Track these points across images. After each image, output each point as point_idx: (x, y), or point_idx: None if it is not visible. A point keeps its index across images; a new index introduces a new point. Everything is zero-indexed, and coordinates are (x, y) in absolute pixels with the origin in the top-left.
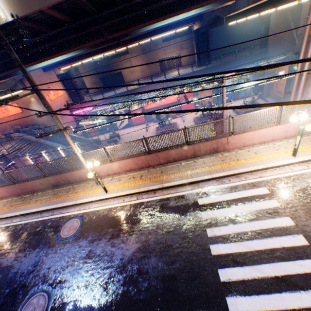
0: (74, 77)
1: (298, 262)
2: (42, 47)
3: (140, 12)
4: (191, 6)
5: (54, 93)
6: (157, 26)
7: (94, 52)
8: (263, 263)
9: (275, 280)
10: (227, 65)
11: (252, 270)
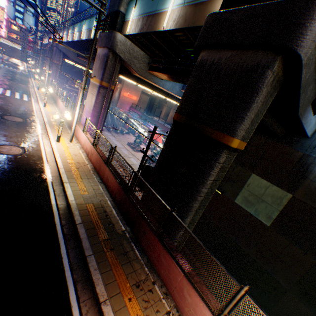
0: (157, 102)
1: None
2: None
3: None
4: None
5: (130, 95)
6: None
7: None
8: None
9: None
10: None
11: None
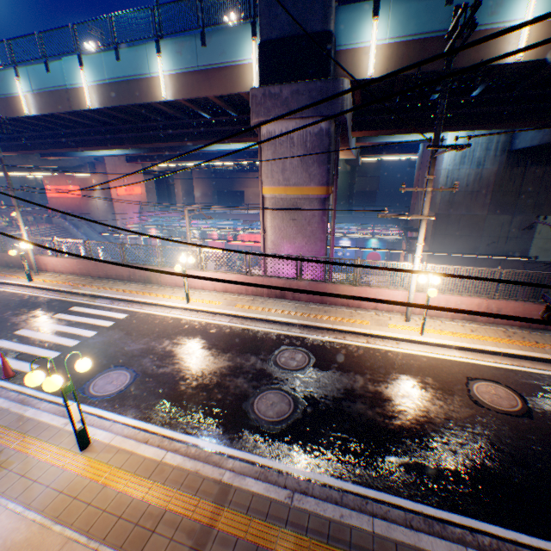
0: (173, 179)
1: (46, 350)
2: (72, 139)
3: (155, 133)
4: (202, 140)
5: (128, 188)
6: (214, 150)
7: (186, 158)
8: (29, 345)
9: (16, 352)
10: (349, 221)
11: (16, 345)
